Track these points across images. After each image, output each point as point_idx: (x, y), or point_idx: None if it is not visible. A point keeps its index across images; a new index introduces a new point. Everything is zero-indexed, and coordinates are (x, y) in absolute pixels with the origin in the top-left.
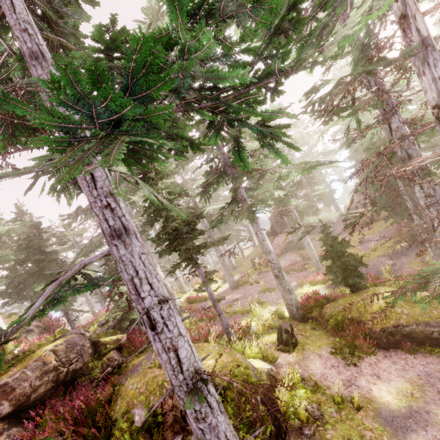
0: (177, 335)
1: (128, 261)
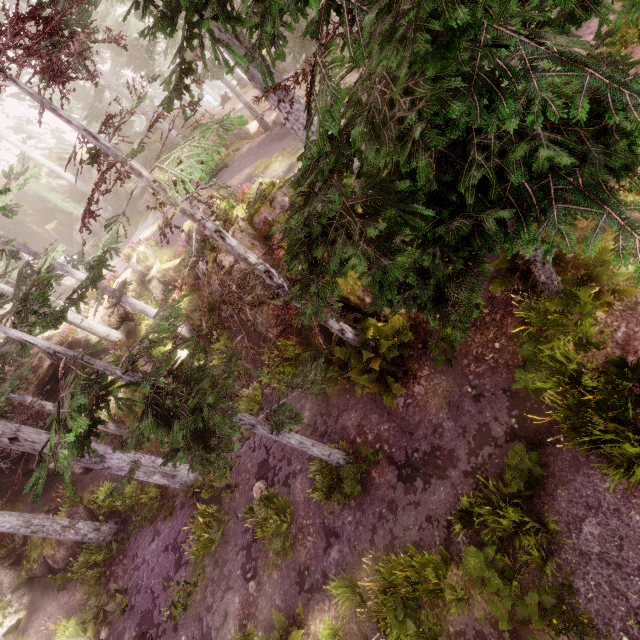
0: (126, 94)
1: (104, 79)
